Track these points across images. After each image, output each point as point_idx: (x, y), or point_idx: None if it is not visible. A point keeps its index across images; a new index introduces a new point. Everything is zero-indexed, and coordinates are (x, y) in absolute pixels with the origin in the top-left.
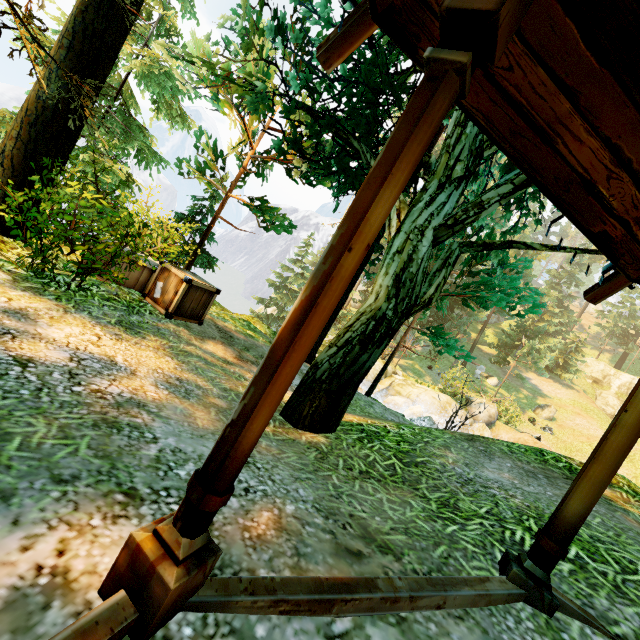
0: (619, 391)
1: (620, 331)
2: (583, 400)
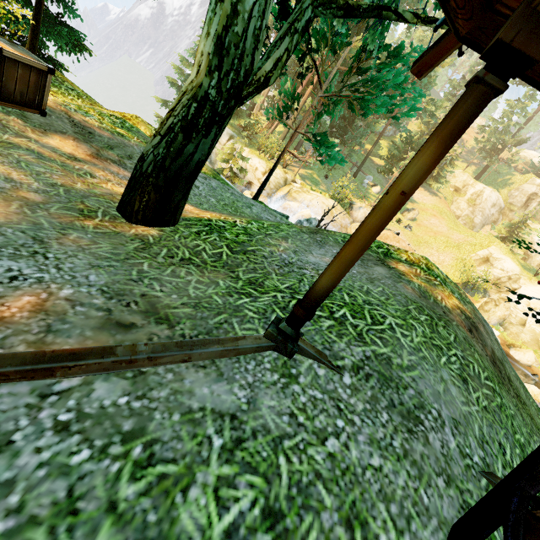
0: (471, 198)
1: (490, 146)
2: (441, 205)
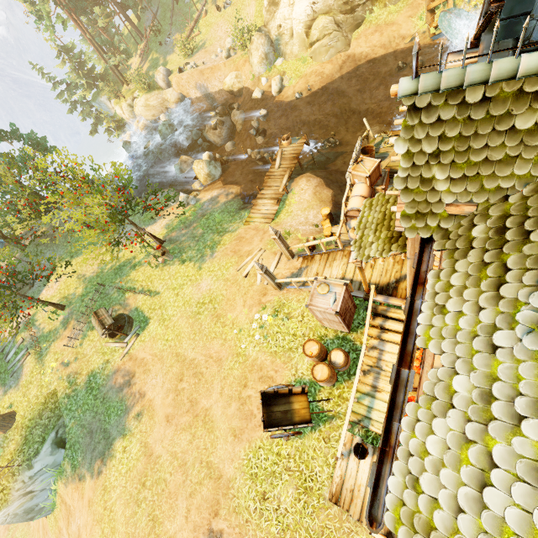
0: None
1: None
2: None
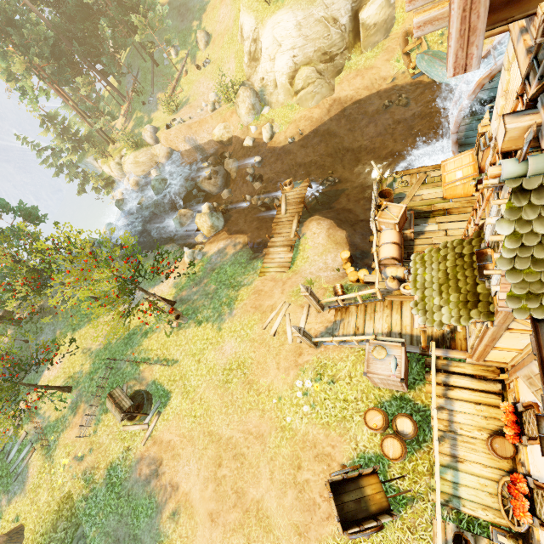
0: None
1: None
2: None
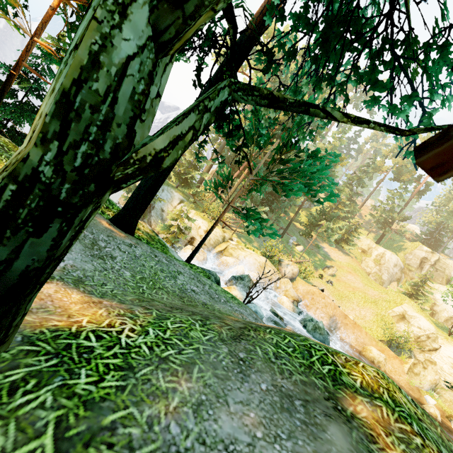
0: (376, 258)
1: (383, 220)
2: (354, 263)
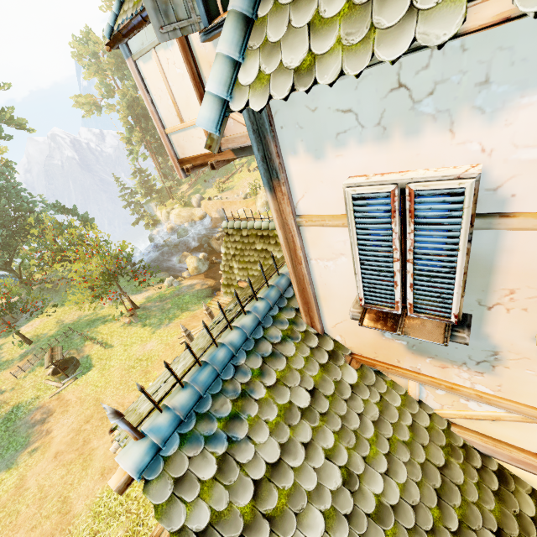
0: None
1: None
2: None
